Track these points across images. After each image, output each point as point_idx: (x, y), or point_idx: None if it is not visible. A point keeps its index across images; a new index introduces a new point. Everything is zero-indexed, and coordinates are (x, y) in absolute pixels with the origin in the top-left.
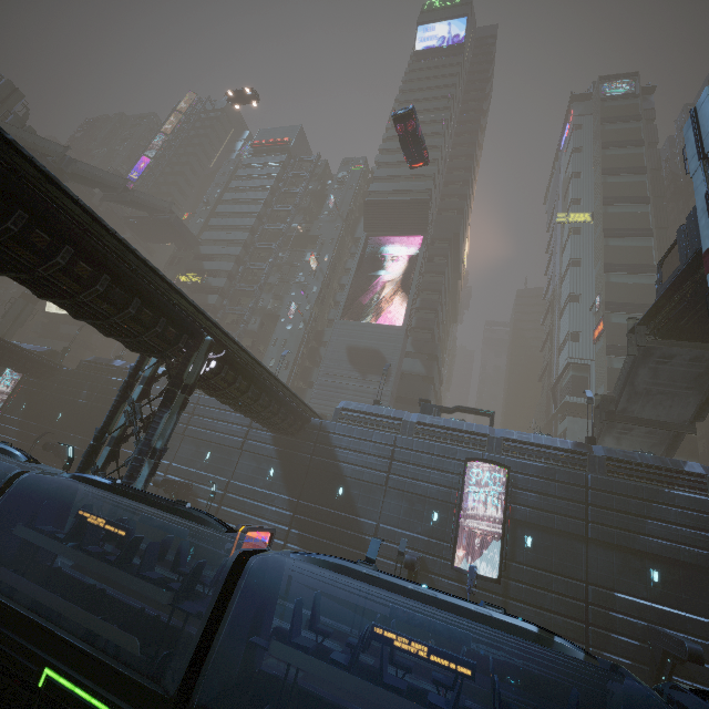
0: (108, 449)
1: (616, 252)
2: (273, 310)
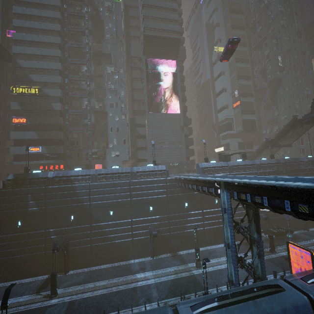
0: (229, 250)
1: (239, 69)
2: (100, 109)
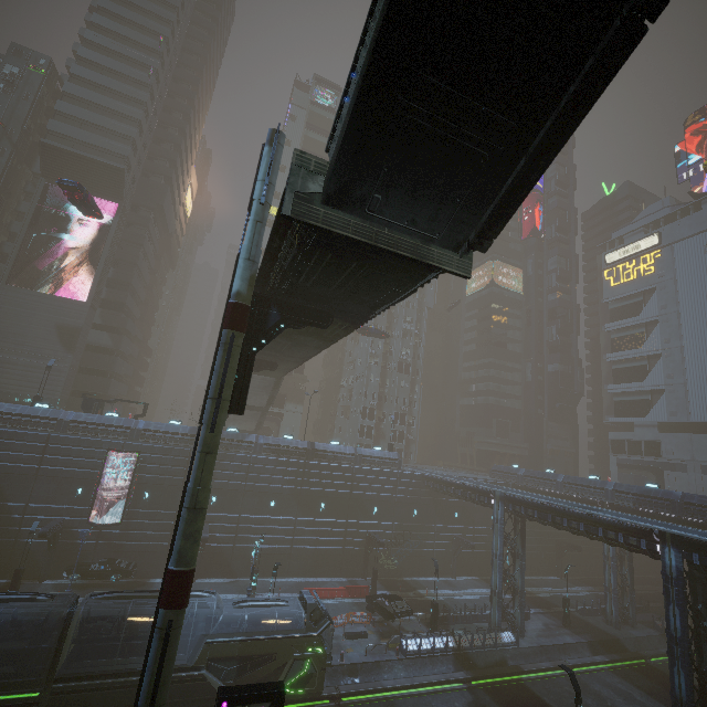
0: None
1: None
2: None
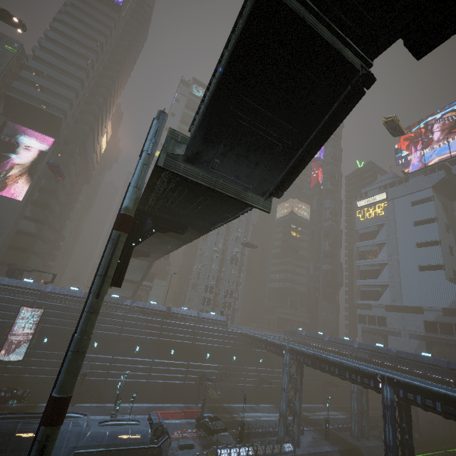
0: None
1: None
2: None
